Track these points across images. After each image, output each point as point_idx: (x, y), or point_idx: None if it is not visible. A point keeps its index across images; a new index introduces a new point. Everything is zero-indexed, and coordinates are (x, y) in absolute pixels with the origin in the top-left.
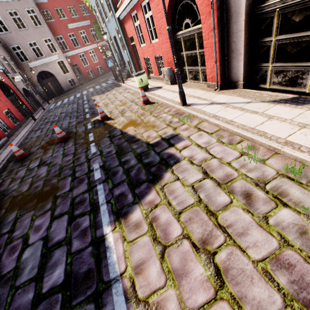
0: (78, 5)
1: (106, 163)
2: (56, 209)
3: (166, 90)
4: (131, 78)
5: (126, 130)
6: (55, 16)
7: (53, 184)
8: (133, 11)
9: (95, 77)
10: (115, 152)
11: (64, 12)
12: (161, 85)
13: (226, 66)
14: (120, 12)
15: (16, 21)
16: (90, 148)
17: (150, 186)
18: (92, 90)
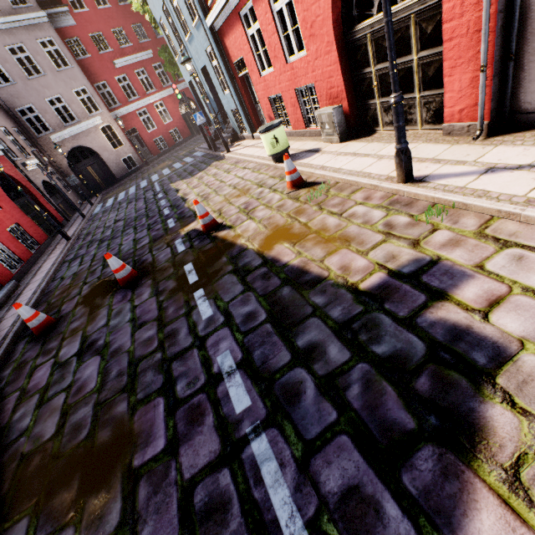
0: (130, 25)
1: (252, 355)
2: (139, 531)
3: (334, 155)
4: (242, 141)
5: (273, 253)
6: (92, 48)
7: (118, 419)
8: (245, 4)
9: (169, 148)
10: (267, 316)
11: (106, 39)
12: (315, 147)
13: (510, 75)
14: (217, 13)
15: (25, 65)
16: (196, 304)
17: (455, 464)
18: (169, 172)
